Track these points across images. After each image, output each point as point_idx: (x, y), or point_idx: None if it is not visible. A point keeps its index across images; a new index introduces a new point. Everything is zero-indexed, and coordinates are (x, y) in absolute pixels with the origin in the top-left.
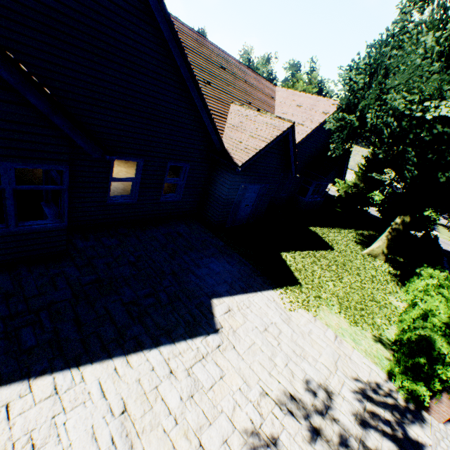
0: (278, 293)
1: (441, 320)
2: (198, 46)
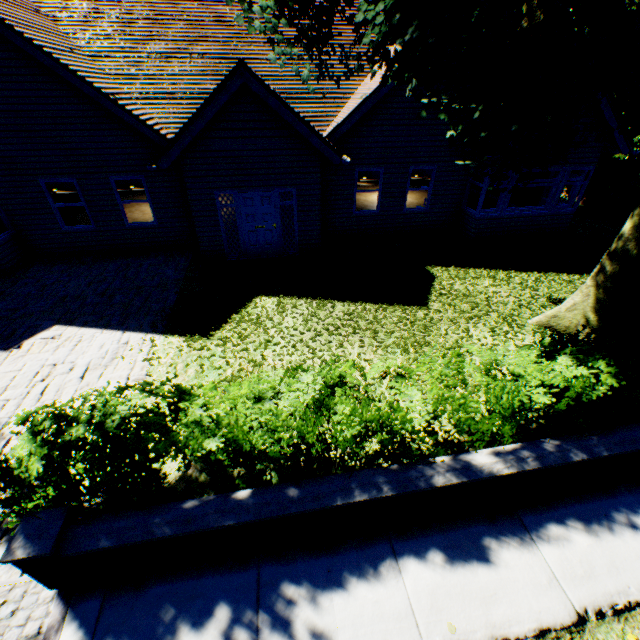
0: (147, 338)
1: (186, 419)
2: (208, 7)
